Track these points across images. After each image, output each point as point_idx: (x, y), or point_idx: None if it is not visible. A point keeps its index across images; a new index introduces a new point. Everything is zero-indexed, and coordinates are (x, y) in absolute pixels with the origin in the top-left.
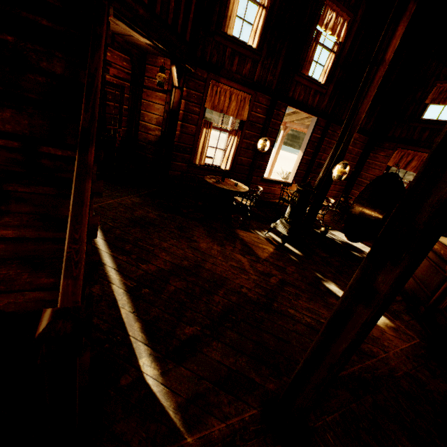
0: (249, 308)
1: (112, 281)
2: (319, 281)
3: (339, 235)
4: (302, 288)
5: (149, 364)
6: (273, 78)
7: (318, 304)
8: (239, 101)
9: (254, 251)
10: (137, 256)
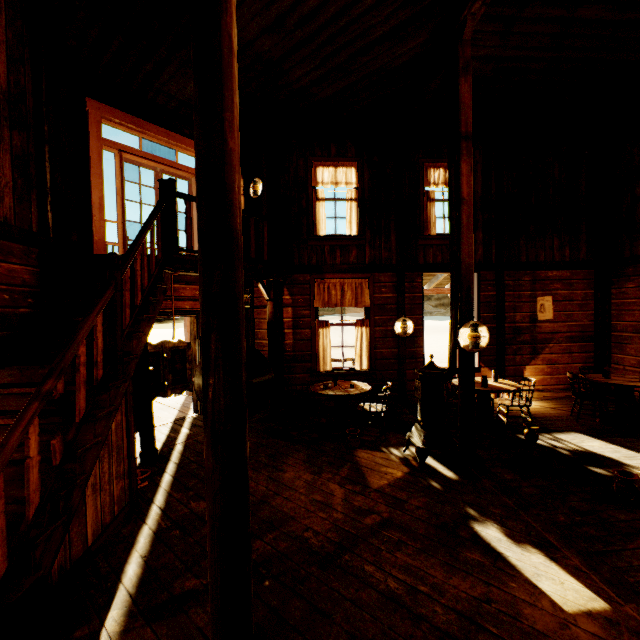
0: (298, 559)
1: (148, 521)
2: (464, 522)
3: (573, 438)
4: (419, 532)
5: (118, 618)
6: (389, 253)
7: (435, 559)
8: (354, 289)
9: (366, 477)
10: (194, 493)
